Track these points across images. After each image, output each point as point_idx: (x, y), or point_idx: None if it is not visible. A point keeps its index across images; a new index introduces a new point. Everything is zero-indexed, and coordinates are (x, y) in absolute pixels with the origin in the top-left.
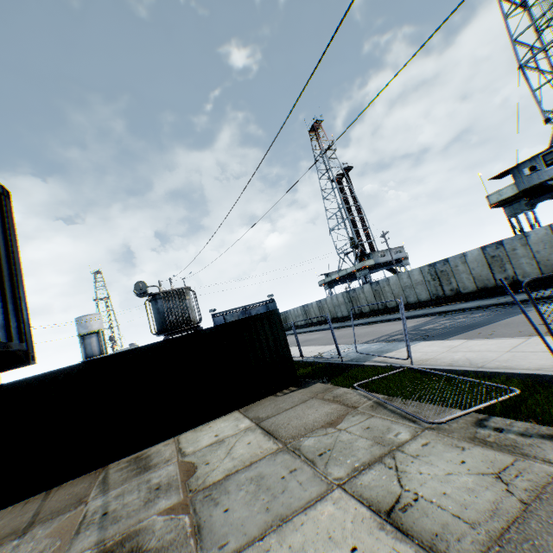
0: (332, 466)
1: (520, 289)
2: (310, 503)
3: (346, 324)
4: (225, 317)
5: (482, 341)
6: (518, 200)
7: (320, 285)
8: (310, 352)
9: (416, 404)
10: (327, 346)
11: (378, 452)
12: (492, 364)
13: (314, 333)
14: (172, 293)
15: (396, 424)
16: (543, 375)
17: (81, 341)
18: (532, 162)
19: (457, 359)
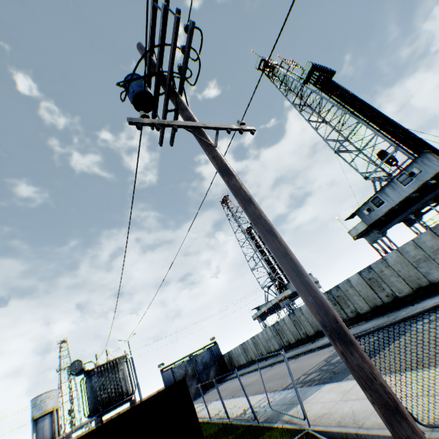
0: None
1: (402, 304)
2: None
3: (278, 359)
4: (173, 369)
5: None
6: (371, 230)
7: (254, 319)
8: (239, 408)
9: None
10: (254, 396)
11: None
12: (370, 419)
13: (253, 374)
14: (107, 365)
15: None
16: None
17: (34, 426)
18: (367, 205)
19: (345, 412)
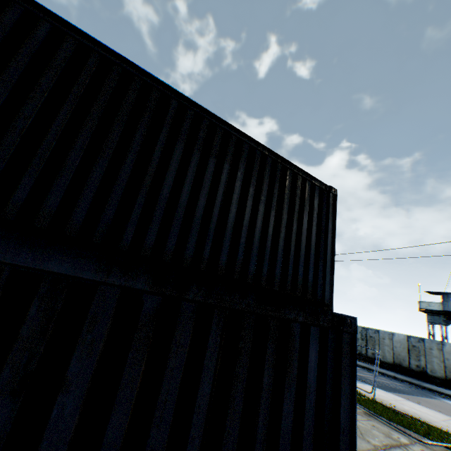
0: (367, 436)
1: (426, 379)
2: (370, 450)
3: None
4: None
5: (418, 405)
6: (439, 315)
7: None
8: None
9: (397, 425)
10: None
11: (392, 441)
12: (436, 423)
13: None
14: None
15: (392, 431)
16: None
17: None
18: None
19: (407, 409)
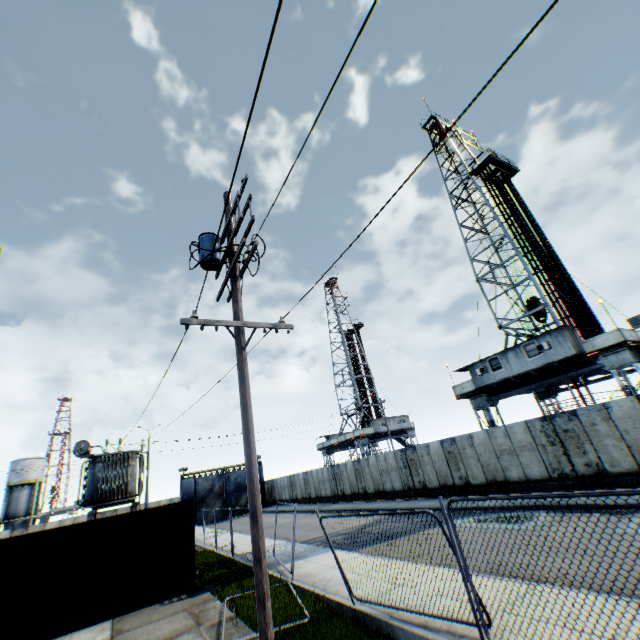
0: None
1: (472, 492)
2: None
3: (323, 507)
4: (197, 480)
5: (366, 558)
6: (481, 394)
7: (319, 449)
8: (249, 546)
9: (240, 624)
10: (270, 540)
11: None
12: (335, 586)
13: (288, 515)
14: (117, 456)
15: None
16: (343, 603)
17: (8, 493)
18: (483, 364)
19: (326, 576)
